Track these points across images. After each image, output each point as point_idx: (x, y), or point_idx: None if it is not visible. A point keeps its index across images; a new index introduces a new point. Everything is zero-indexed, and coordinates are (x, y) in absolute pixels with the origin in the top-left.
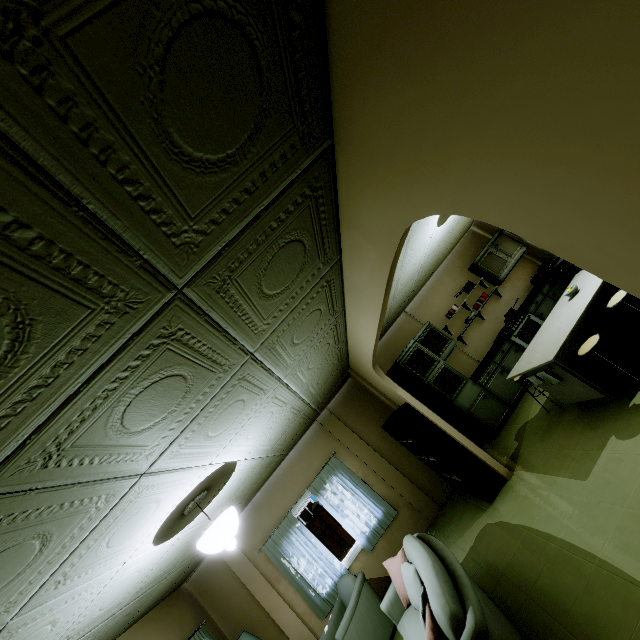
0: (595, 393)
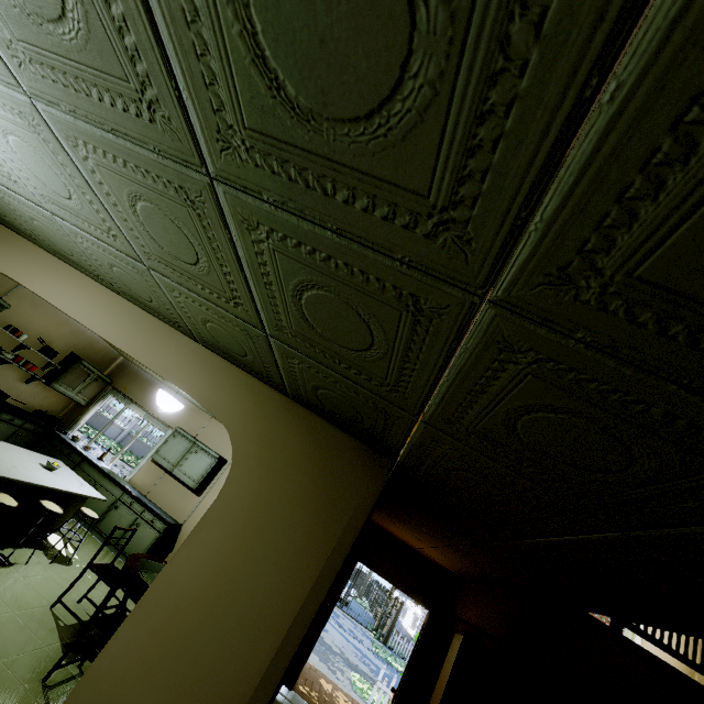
0: None
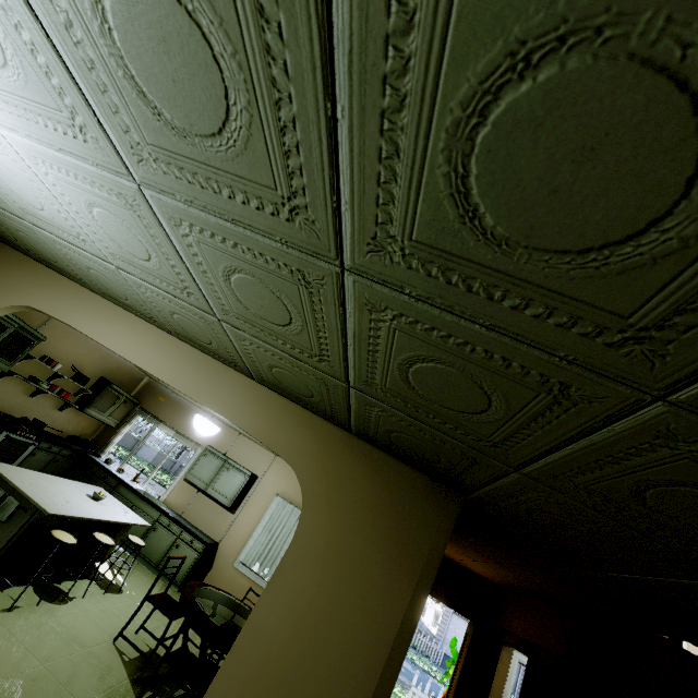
0: None
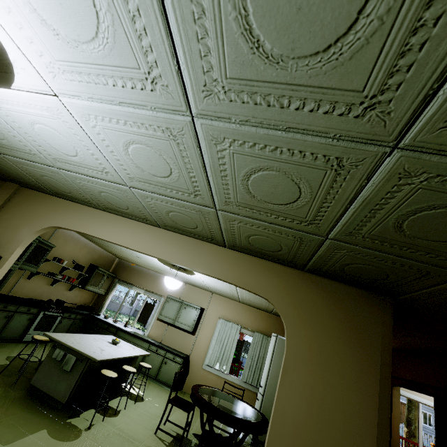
0: (65, 396)
